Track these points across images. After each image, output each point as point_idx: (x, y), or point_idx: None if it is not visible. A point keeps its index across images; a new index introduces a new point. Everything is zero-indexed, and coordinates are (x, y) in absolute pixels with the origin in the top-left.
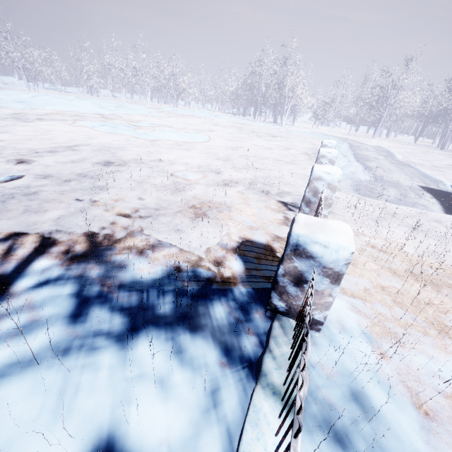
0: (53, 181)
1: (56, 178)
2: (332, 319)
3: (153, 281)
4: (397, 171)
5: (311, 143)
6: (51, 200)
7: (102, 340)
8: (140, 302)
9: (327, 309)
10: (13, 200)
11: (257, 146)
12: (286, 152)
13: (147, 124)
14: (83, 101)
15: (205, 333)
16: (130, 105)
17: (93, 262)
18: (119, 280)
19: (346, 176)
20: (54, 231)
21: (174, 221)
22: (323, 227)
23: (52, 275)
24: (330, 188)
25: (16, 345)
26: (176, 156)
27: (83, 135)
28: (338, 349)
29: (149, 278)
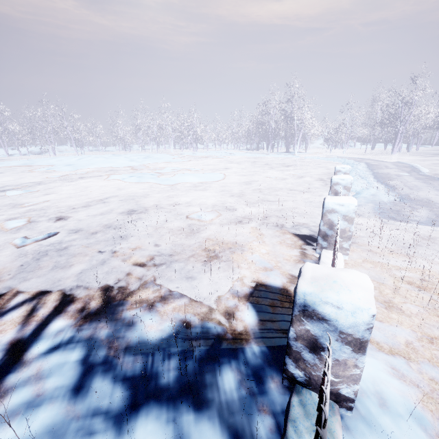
0: (82, 235)
1: (85, 231)
2: (368, 389)
3: (160, 341)
4: (426, 187)
5: (326, 167)
6: (78, 254)
7: (99, 422)
8: (144, 369)
9: (355, 383)
10: (46, 257)
11: (270, 178)
12: (300, 180)
13: (169, 170)
14: (118, 157)
15: (211, 412)
16: (156, 155)
17: (104, 320)
18: (126, 340)
19: (366, 200)
20: (74, 287)
21: (187, 266)
22: (334, 282)
23: (64, 338)
24: (347, 219)
25: (15, 427)
26: (192, 197)
27: (114, 187)
28: (380, 438)
29: (156, 337)
